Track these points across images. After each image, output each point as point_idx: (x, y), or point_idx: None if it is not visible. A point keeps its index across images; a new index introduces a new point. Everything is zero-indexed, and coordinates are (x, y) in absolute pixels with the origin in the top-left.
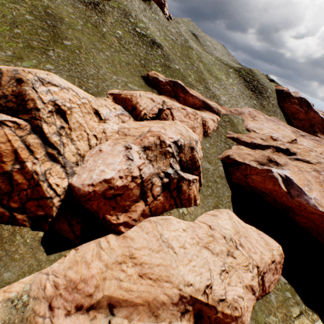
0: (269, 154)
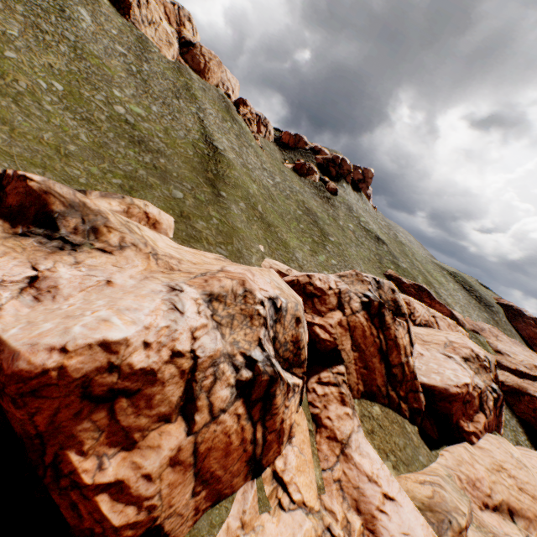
0: None
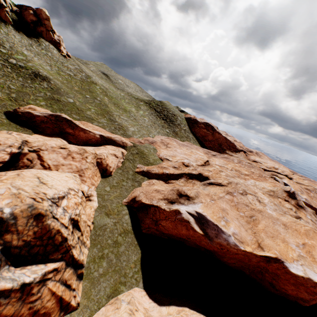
0: (183, 183)
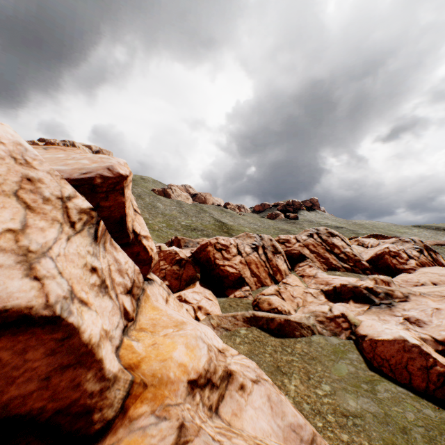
0: None
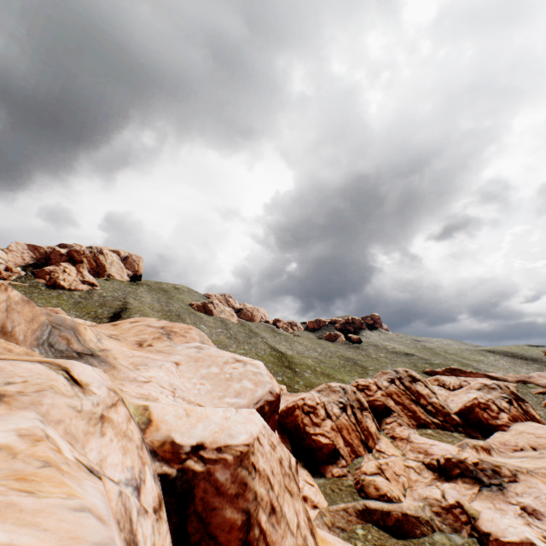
0: None
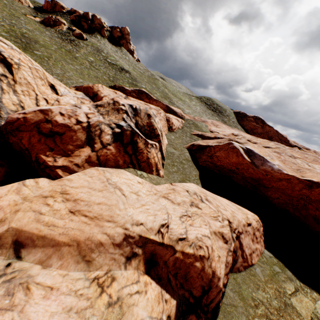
0: None
